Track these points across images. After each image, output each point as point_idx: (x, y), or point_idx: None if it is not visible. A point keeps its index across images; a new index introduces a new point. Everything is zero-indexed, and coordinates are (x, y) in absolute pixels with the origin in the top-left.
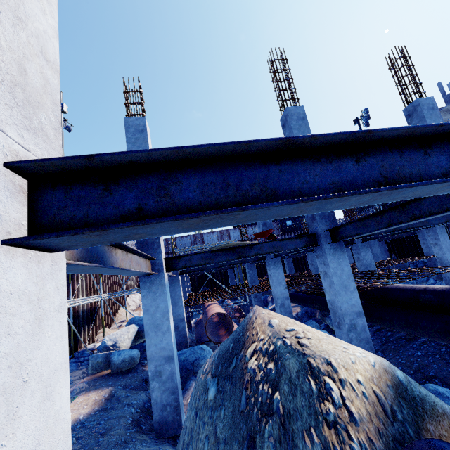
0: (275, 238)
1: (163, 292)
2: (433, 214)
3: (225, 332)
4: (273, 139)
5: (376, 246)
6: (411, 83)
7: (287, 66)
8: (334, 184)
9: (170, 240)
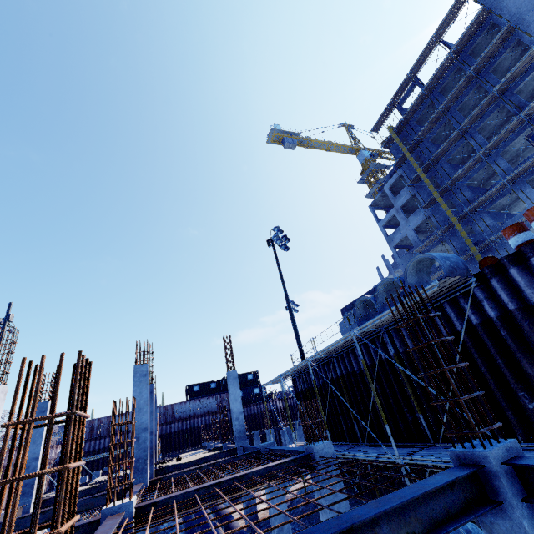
0: None
1: None
2: None
3: None
4: (19, 517)
5: (273, 439)
6: (228, 360)
7: (152, 355)
8: None
9: (104, 420)
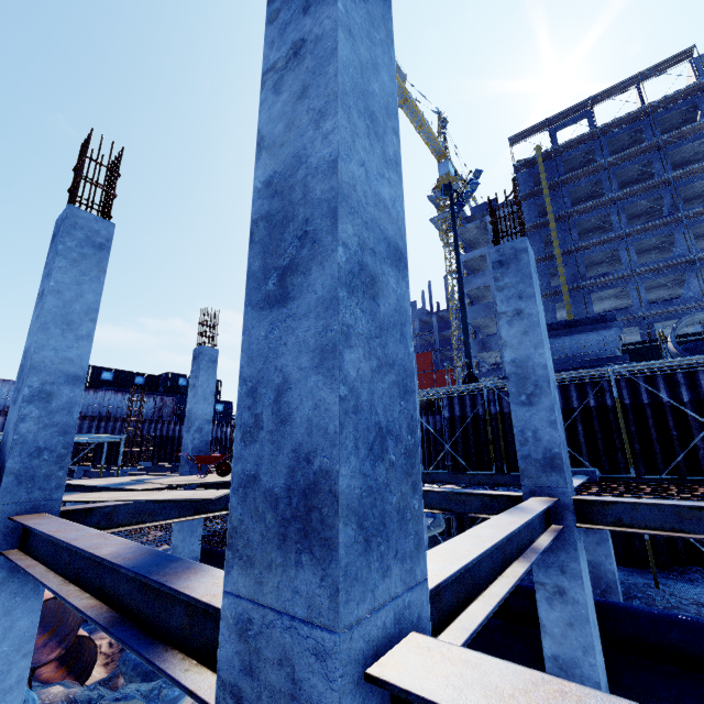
0: (230, 468)
1: (36, 591)
2: (434, 509)
3: (45, 639)
4: (492, 548)
5: None
6: None
7: None
8: (491, 568)
9: None
